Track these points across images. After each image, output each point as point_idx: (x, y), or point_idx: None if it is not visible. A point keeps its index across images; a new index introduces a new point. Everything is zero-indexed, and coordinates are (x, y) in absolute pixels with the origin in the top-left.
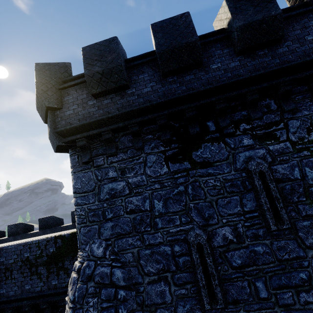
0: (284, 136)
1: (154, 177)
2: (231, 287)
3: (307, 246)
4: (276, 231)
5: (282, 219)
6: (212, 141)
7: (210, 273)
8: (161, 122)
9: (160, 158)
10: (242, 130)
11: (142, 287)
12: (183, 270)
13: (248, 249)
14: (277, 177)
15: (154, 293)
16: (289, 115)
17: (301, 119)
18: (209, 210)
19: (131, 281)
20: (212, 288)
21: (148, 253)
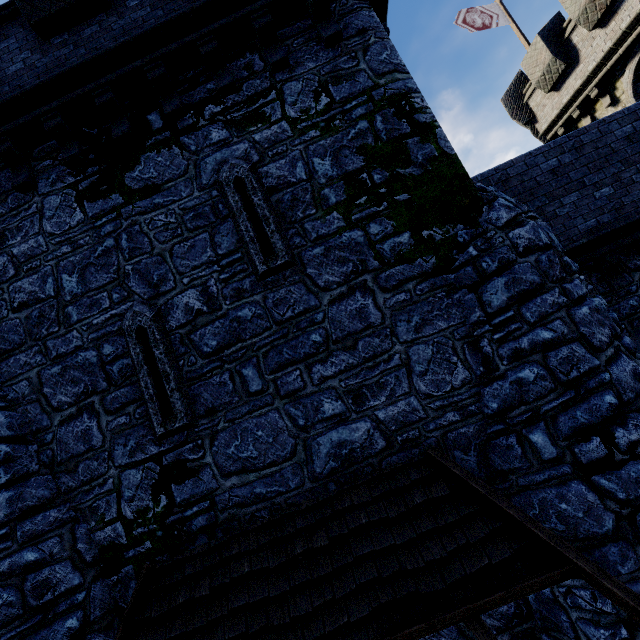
0: (278, 113)
1: (60, 234)
2: (203, 390)
3: (321, 288)
4: (271, 276)
5: (275, 251)
6: (159, 147)
7: (161, 373)
8: (50, 125)
9: (68, 198)
10: (208, 118)
11: (50, 434)
12: (120, 384)
13: (227, 318)
14: (269, 185)
15: (72, 438)
16: (284, 75)
17: (304, 77)
18: (159, 268)
19: (29, 429)
20: (167, 398)
21: (58, 371)
